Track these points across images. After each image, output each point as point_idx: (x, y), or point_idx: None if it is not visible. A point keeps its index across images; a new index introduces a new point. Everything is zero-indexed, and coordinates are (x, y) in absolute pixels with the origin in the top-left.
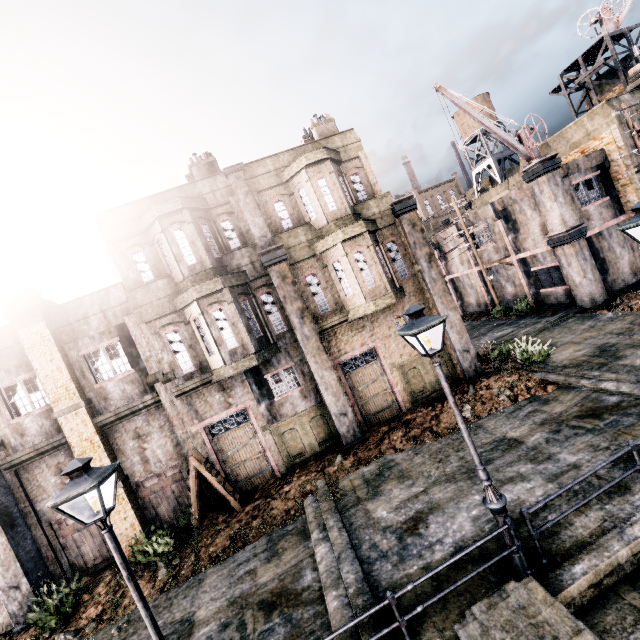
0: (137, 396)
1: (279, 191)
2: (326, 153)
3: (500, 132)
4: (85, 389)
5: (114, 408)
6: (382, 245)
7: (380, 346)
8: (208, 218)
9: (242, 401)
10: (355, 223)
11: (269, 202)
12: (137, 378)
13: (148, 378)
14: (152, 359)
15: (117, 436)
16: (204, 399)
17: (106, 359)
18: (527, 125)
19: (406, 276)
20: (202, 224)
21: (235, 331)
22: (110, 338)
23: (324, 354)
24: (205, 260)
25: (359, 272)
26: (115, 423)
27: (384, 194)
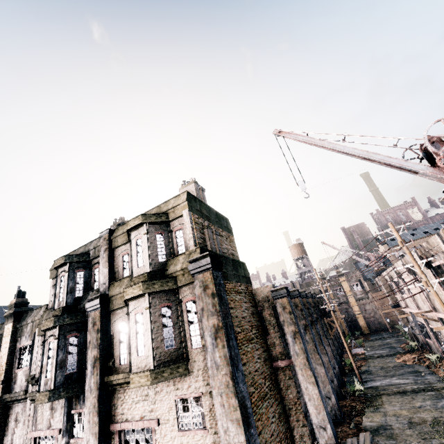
0: (24, 387)
1: (127, 246)
2: (141, 219)
3: (375, 156)
4: (13, 370)
5: (15, 391)
6: (181, 304)
7: (156, 429)
8: (88, 266)
9: (56, 427)
10: (136, 284)
11: (121, 255)
12: (28, 374)
13: (28, 377)
14: (35, 363)
15: (11, 413)
16: (42, 410)
17: (27, 353)
18: (430, 136)
19: (199, 346)
20: (80, 271)
21: (53, 363)
22: (30, 340)
23: (96, 415)
24: (64, 299)
25: (135, 335)
26: (11, 403)
27: (192, 249)
